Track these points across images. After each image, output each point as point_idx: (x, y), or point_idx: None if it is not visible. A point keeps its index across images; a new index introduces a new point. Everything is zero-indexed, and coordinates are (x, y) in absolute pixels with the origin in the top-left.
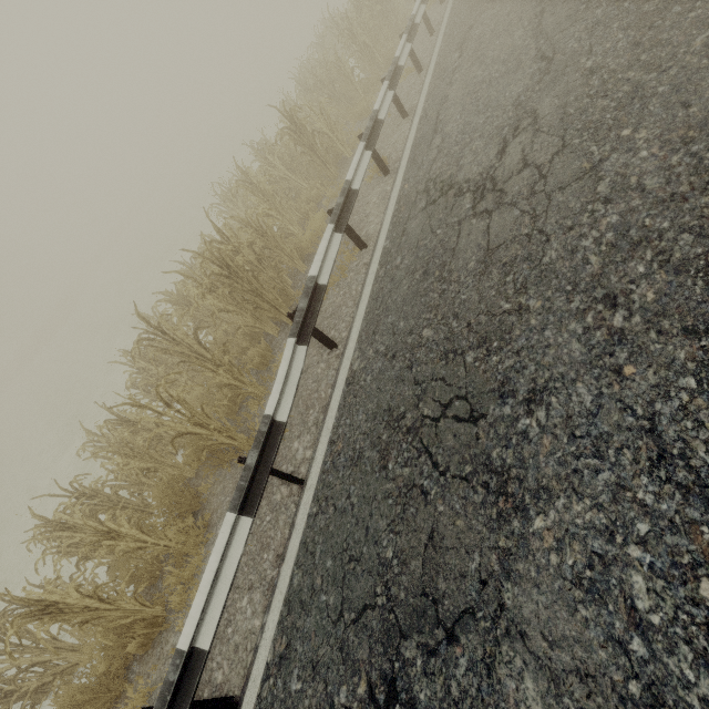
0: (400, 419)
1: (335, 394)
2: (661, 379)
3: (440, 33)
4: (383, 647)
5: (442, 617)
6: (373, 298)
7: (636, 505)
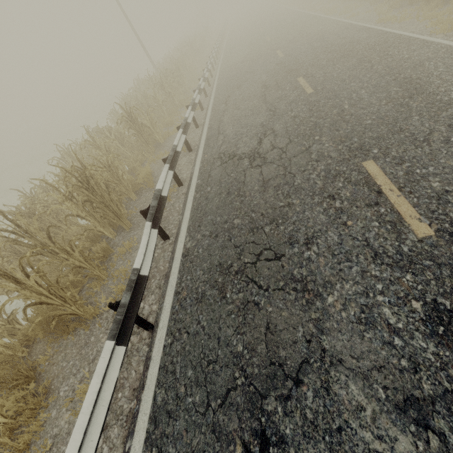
0: (229, 267)
1: (174, 264)
2: (364, 224)
3: (212, 96)
4: (250, 412)
5: (288, 372)
6: (195, 208)
7: (373, 277)
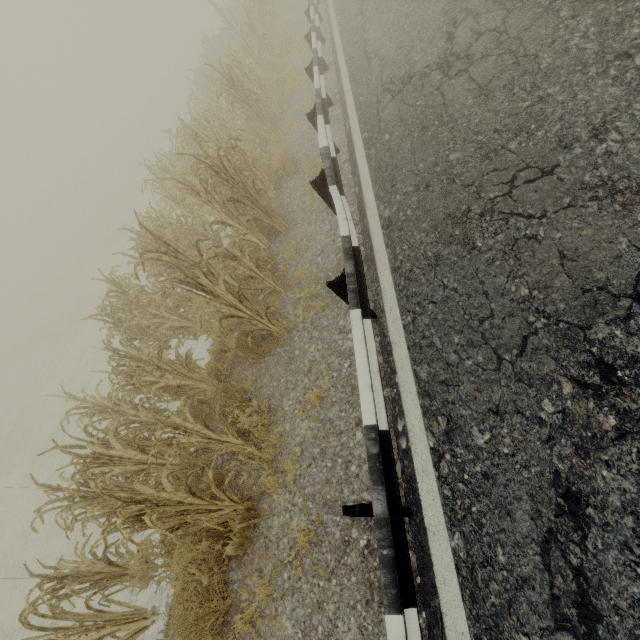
0: (466, 214)
1: (375, 241)
2: None
3: (331, 16)
4: (569, 348)
5: (618, 292)
6: (375, 169)
7: None
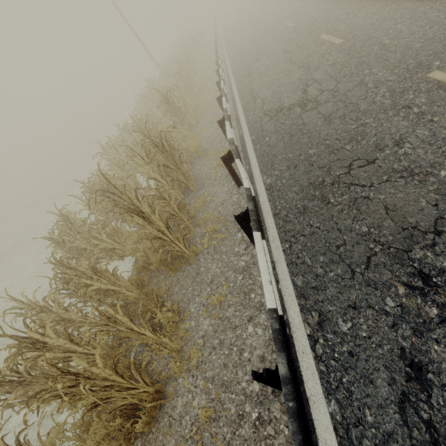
0: (322, 183)
1: (261, 197)
2: None
3: (230, 76)
4: (399, 264)
5: (425, 230)
6: (260, 156)
7: None
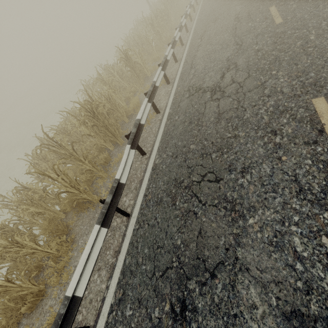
0: (181, 183)
1: (146, 174)
2: (297, 161)
3: (191, 32)
4: (178, 285)
5: (208, 267)
6: (165, 133)
7: (292, 210)
